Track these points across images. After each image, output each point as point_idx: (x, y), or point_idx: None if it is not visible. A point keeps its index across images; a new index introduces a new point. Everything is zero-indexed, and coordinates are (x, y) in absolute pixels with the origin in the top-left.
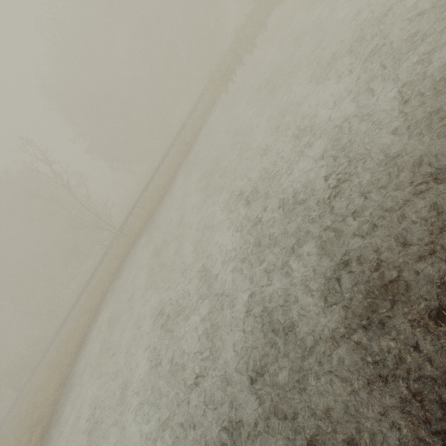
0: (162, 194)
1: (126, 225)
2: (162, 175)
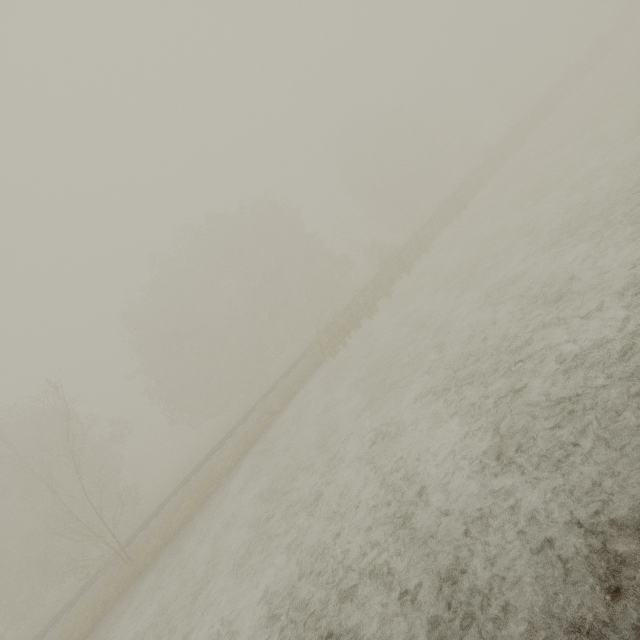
0: (212, 490)
1: (143, 532)
2: (224, 457)
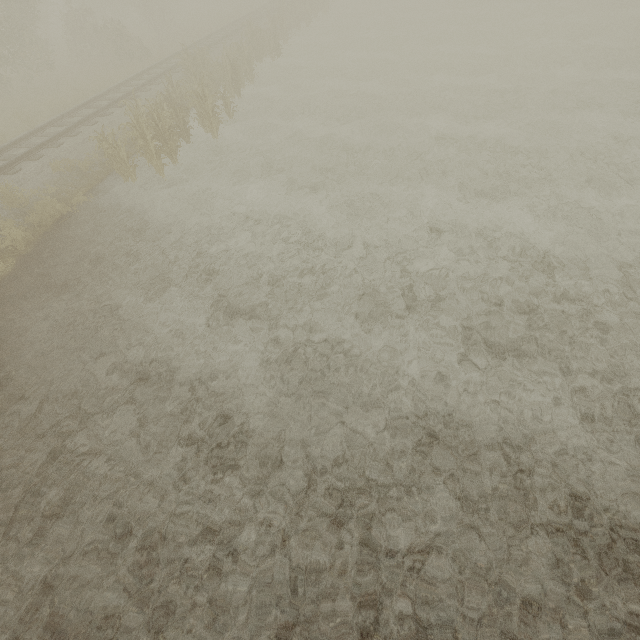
0: None
1: None
2: None
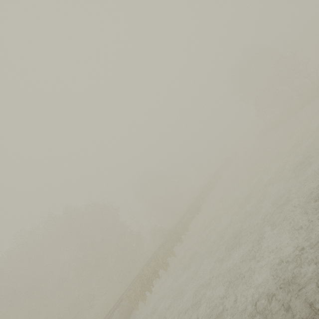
0: None
1: None
2: None
